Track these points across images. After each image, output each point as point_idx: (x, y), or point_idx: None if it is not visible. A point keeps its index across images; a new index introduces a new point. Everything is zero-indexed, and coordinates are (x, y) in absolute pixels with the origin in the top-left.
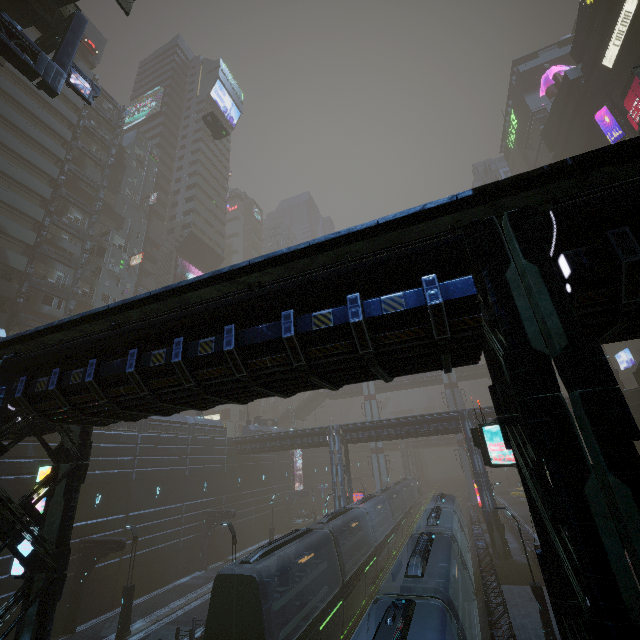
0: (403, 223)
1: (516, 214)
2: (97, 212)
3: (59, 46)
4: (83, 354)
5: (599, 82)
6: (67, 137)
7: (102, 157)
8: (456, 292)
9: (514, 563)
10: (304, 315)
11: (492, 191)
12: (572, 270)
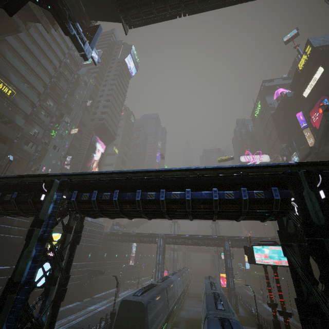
0: (267, 166)
1: (306, 172)
2: (62, 104)
3: (92, 39)
4: (110, 187)
5: (300, 101)
6: (57, 65)
7: (69, 77)
8: (284, 195)
9: (240, 315)
10: (221, 191)
11: (302, 164)
12: (326, 196)
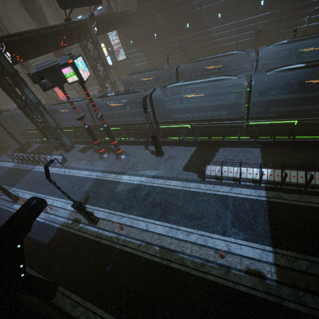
0: None
1: None
2: None
3: None
4: None
5: None
6: None
7: None
8: None
9: None
10: None
11: None
12: None
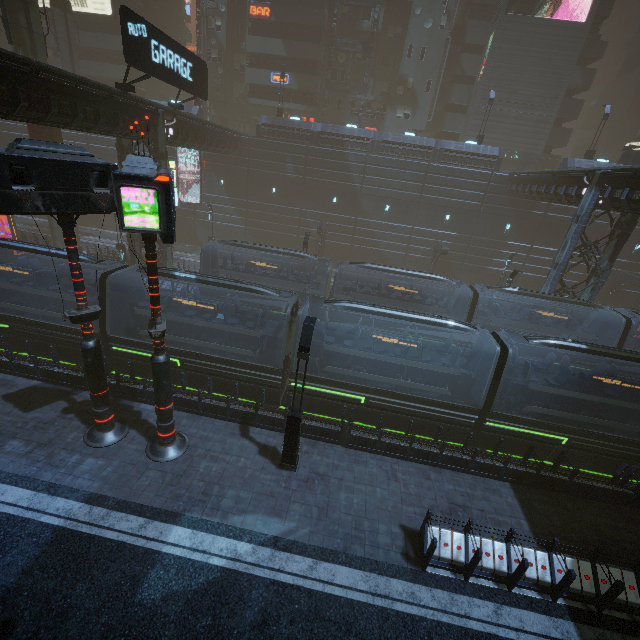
0: None
1: None
2: None
3: None
4: None
5: None
6: None
7: None
8: None
9: None
10: None
11: None
12: None
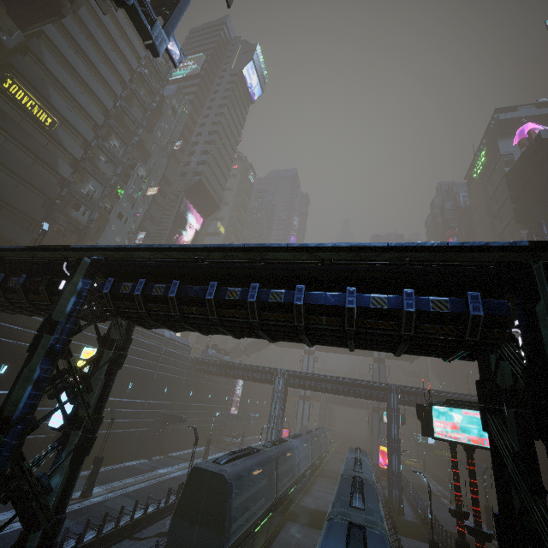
0: (463, 249)
1: None
2: (133, 145)
3: (168, 18)
4: (167, 274)
5: None
6: (126, 78)
7: (146, 101)
8: (493, 310)
9: (405, 519)
10: (363, 294)
11: (541, 246)
12: None
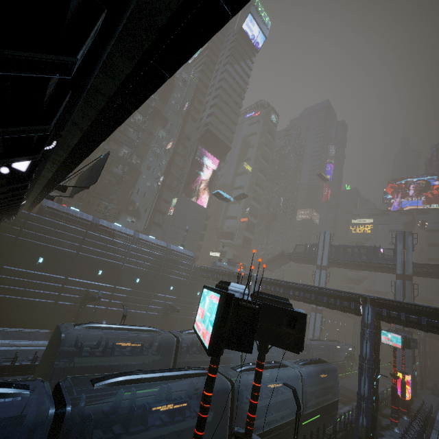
0: None
1: None
2: (148, 115)
3: None
4: None
5: None
6: None
7: None
8: None
9: None
10: None
11: None
12: None
